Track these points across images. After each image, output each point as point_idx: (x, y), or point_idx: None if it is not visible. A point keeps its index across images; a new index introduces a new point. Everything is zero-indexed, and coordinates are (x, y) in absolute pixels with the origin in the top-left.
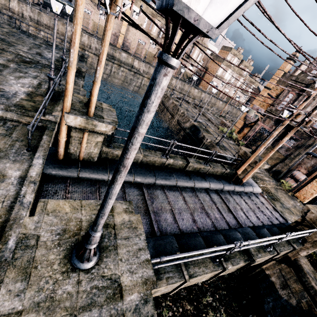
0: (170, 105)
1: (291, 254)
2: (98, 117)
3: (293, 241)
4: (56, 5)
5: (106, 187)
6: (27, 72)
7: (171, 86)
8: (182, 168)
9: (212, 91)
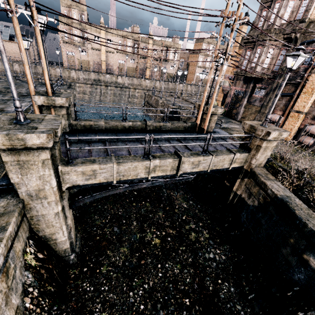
0: (153, 102)
1: (247, 167)
2: (56, 96)
3: (238, 151)
4: (24, 43)
5: (76, 144)
6: (25, 100)
7: (156, 89)
8: (143, 129)
9: (178, 75)
